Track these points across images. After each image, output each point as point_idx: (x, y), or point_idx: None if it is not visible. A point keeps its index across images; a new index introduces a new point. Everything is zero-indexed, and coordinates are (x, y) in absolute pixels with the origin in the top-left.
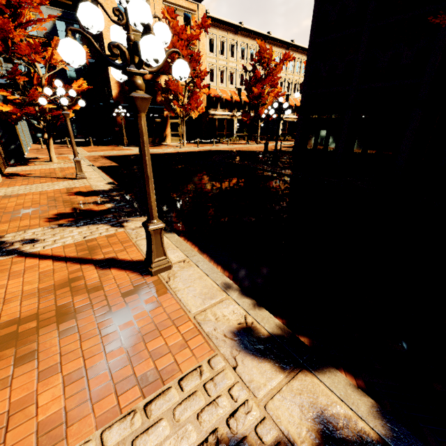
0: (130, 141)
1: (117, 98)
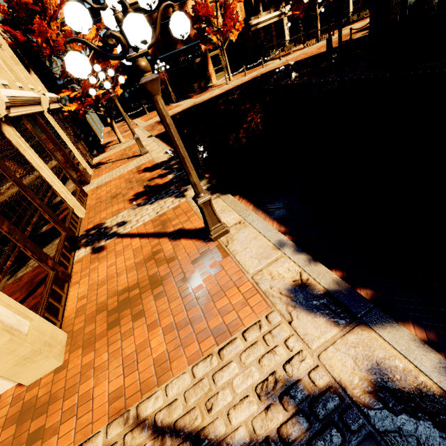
0: (178, 96)
1: (153, 52)
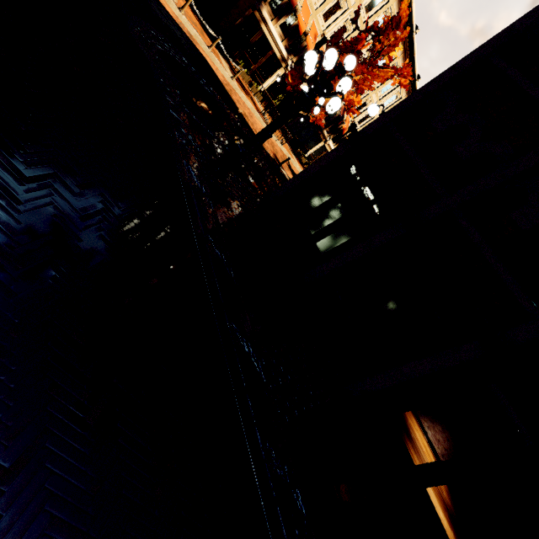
0: None
1: None
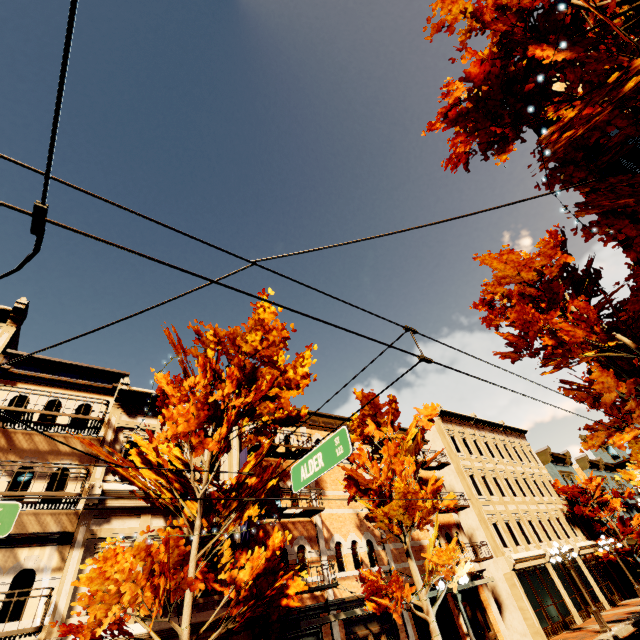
0: None
1: None
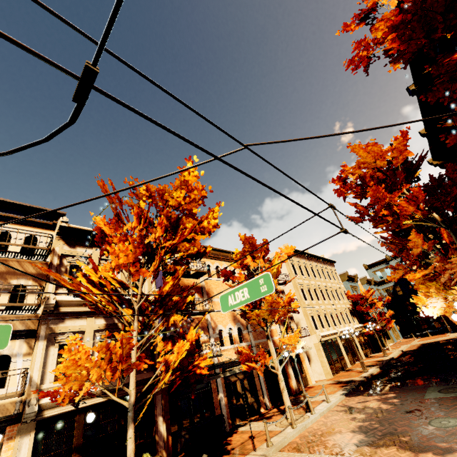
0: None
1: None
